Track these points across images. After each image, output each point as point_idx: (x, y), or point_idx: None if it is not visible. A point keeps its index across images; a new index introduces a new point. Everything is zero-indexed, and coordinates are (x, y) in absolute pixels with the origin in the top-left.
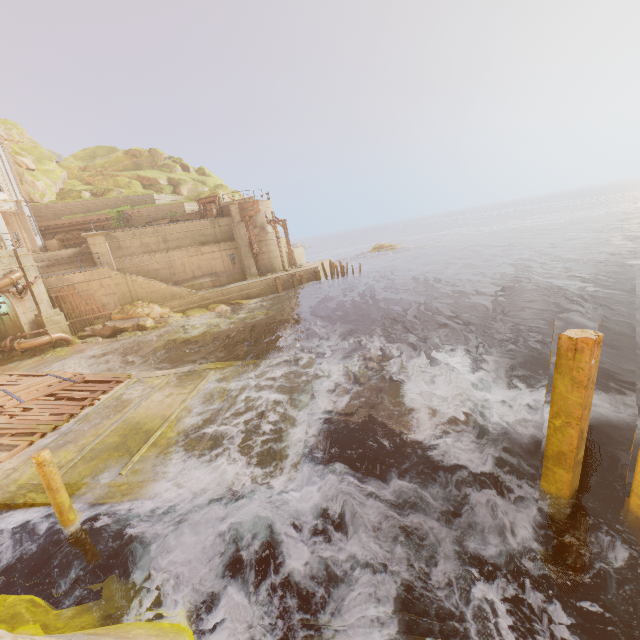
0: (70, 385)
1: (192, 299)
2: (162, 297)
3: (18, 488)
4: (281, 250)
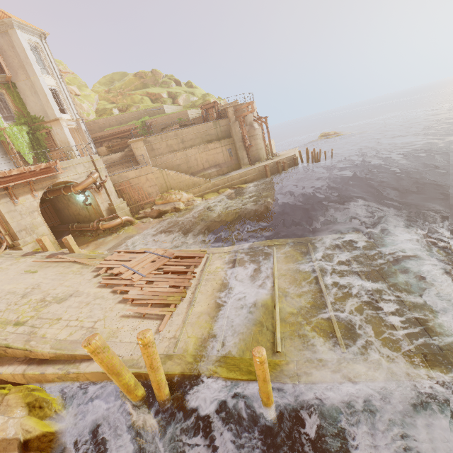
0: (167, 260)
1: (207, 186)
2: (187, 186)
3: (194, 359)
4: (266, 142)
